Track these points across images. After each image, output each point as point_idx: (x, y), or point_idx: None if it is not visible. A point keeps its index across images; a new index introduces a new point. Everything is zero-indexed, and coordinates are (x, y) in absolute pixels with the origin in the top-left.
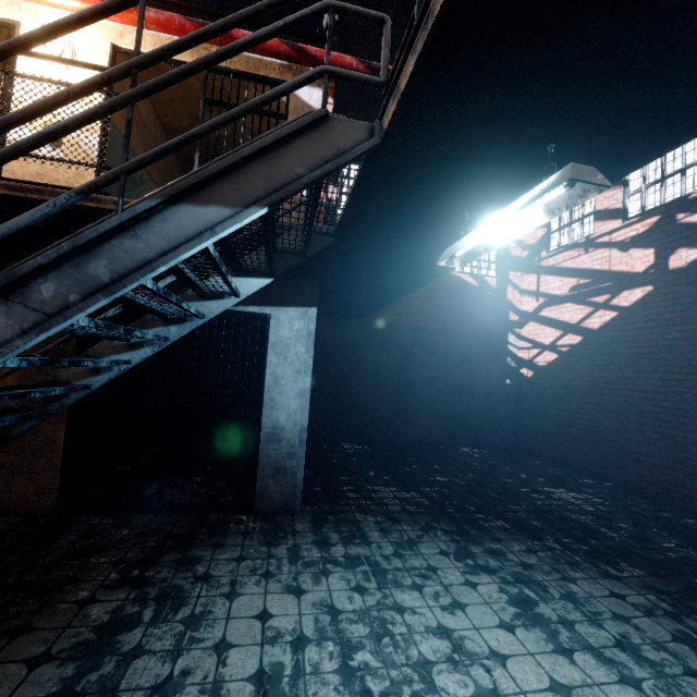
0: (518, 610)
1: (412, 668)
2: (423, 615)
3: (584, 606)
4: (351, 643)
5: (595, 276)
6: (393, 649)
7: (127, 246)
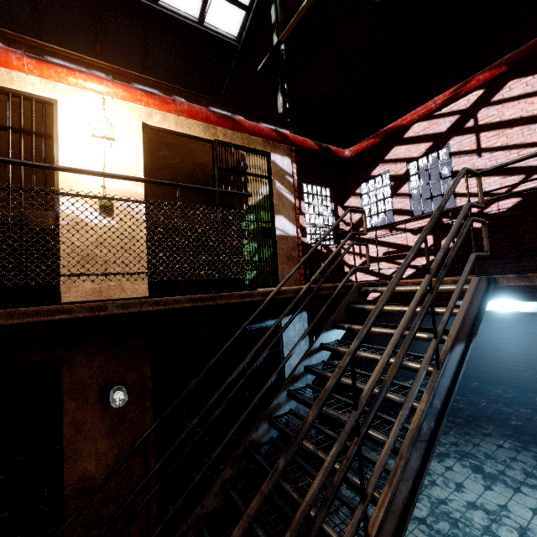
0: (481, 475)
1: (486, 534)
2: (455, 500)
3: (497, 459)
4: (450, 535)
5: (398, 247)
6: (469, 528)
7: (441, 383)
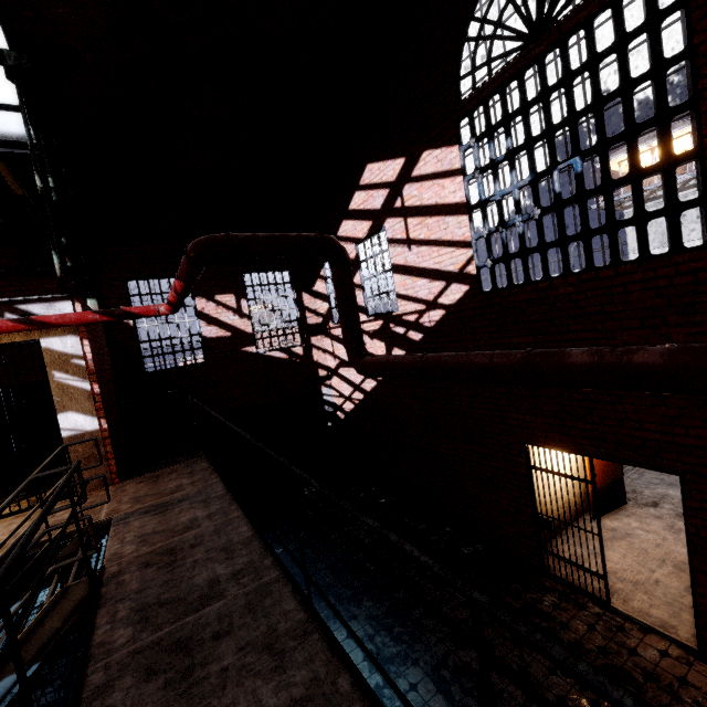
0: None
1: None
2: None
3: None
4: None
5: None
6: None
7: None
